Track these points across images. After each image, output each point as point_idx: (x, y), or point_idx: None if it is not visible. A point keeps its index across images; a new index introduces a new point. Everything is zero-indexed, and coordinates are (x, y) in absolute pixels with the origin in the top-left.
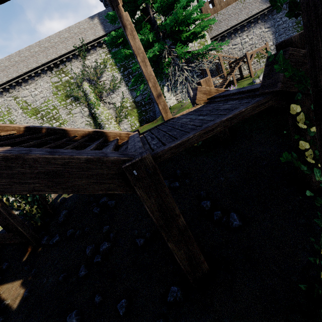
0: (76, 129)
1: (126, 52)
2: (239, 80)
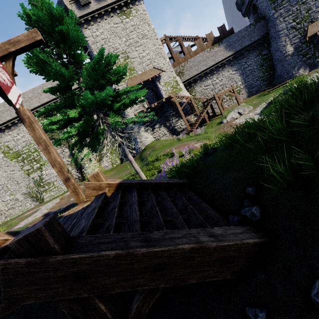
0: None
1: (52, 127)
2: (212, 118)
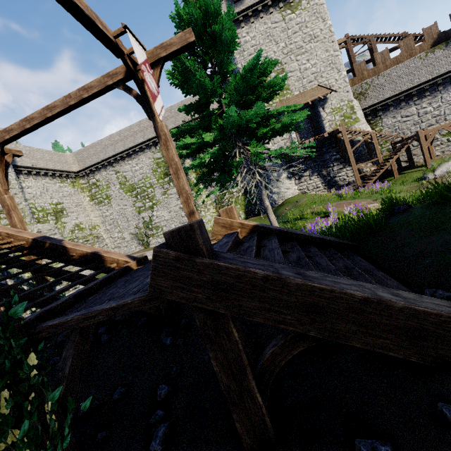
0: (78, 246)
1: (182, 152)
2: (406, 170)
